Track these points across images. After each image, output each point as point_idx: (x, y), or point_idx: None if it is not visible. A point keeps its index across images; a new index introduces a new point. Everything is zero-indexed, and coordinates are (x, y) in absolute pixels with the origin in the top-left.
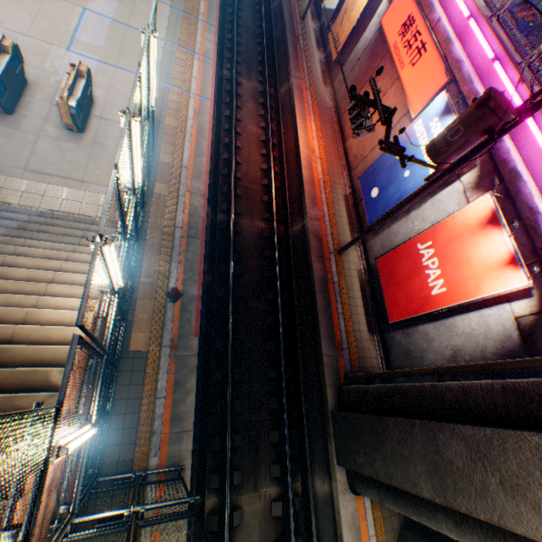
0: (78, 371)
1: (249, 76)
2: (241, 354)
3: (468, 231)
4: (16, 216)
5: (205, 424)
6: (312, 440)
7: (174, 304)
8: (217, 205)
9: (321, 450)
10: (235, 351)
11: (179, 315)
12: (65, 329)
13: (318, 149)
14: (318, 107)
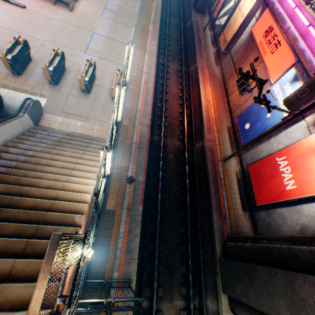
0: (86, 217)
1: (173, 62)
2: (164, 217)
3: (311, 151)
4: (56, 135)
5: (142, 256)
6: (205, 275)
7: (130, 185)
8: (153, 131)
9: (211, 282)
10: (161, 214)
11: (132, 191)
12: (81, 194)
13: (212, 101)
14: (212, 77)
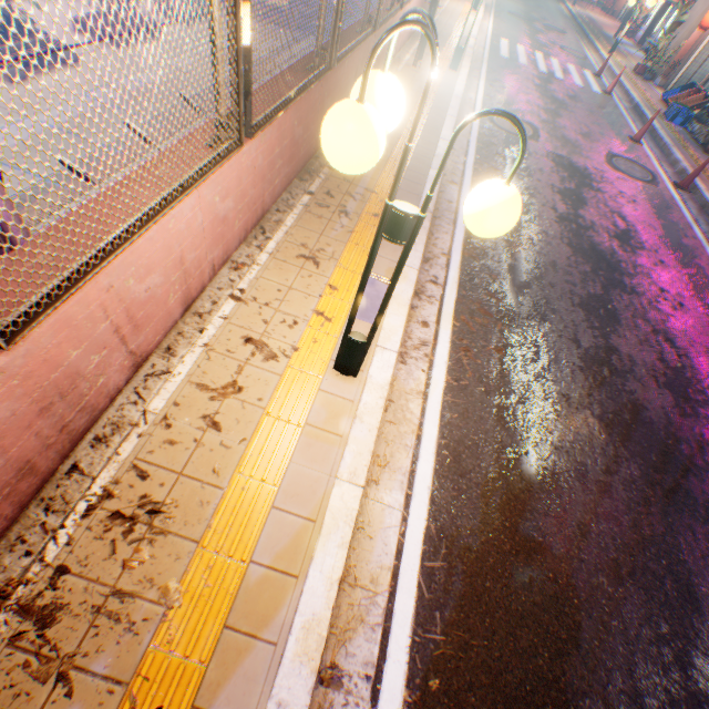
0: None
1: None
2: None
3: None
4: None
5: None
6: None
7: None
8: None
9: None
10: None
11: None
12: None
13: None
14: None
